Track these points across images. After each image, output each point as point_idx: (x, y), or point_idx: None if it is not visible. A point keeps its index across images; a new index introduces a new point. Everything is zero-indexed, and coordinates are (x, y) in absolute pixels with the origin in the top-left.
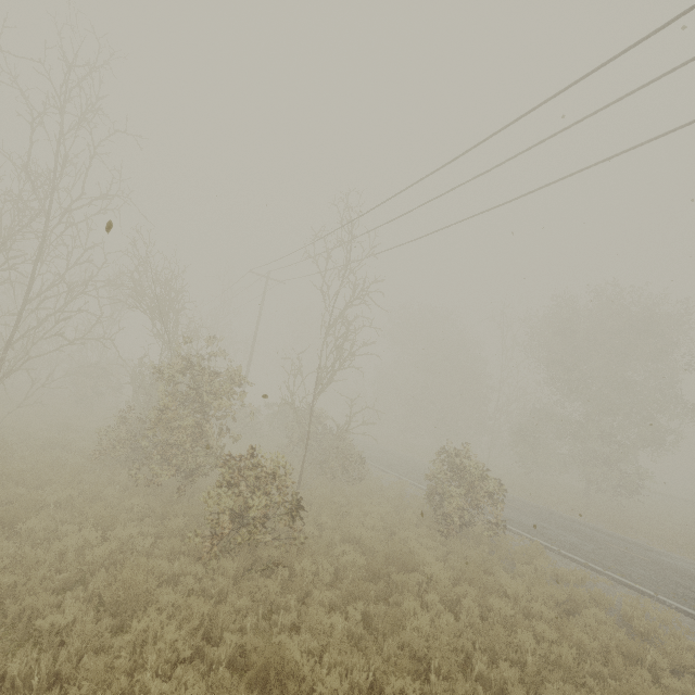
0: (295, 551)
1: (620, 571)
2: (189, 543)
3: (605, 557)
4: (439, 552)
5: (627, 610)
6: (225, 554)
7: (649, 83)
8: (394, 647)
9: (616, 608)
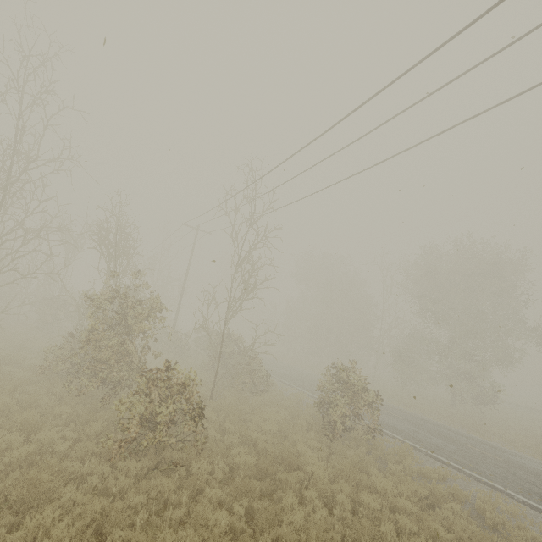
0: (194, 452)
1: (476, 469)
2: (102, 446)
3: (464, 457)
4: (323, 453)
5: (480, 504)
6: (134, 455)
7: (474, 67)
8: (269, 541)
9: (471, 502)
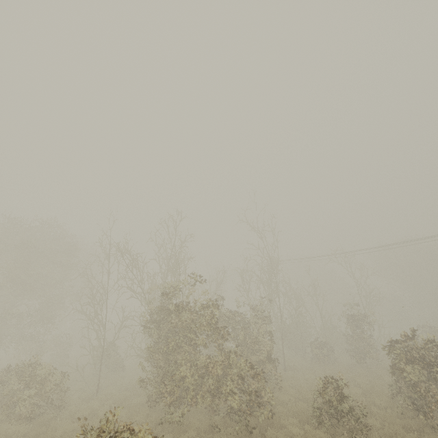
0: None
1: None
2: None
3: None
4: None
5: None
6: None
7: None
8: None
9: None
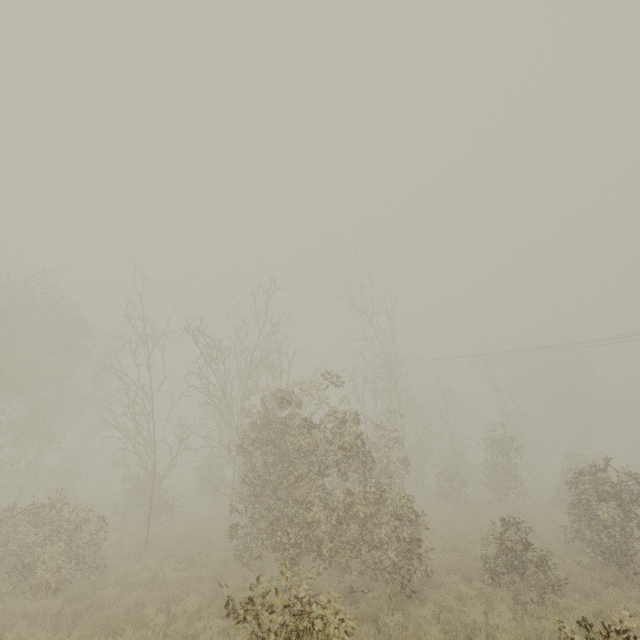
0: None
1: None
2: None
3: None
4: None
5: None
6: None
7: None
8: None
9: None
